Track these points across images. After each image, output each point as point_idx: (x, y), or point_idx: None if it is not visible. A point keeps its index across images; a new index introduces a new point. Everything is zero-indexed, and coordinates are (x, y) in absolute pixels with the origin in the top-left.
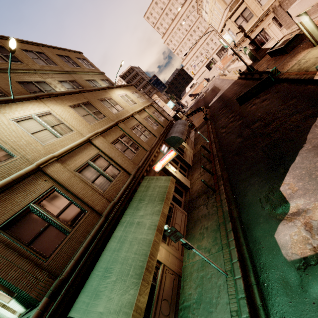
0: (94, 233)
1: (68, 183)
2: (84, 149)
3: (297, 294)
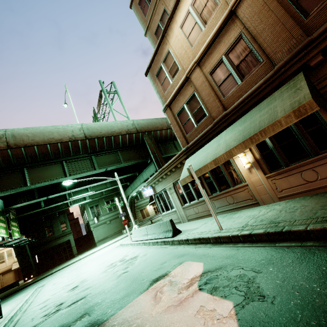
0: (204, 133)
1: (200, 89)
2: (225, 34)
3: (175, 258)
